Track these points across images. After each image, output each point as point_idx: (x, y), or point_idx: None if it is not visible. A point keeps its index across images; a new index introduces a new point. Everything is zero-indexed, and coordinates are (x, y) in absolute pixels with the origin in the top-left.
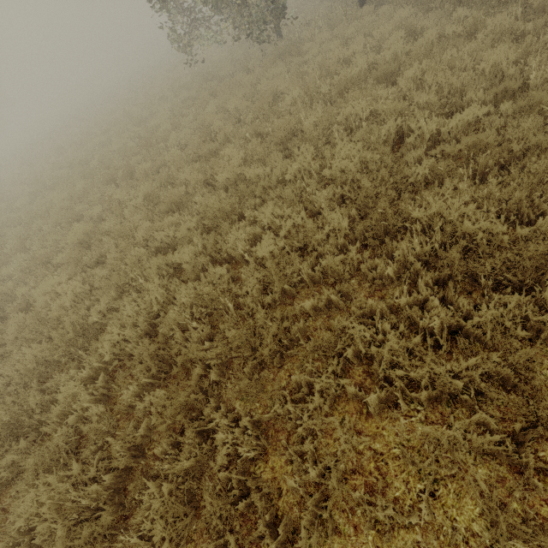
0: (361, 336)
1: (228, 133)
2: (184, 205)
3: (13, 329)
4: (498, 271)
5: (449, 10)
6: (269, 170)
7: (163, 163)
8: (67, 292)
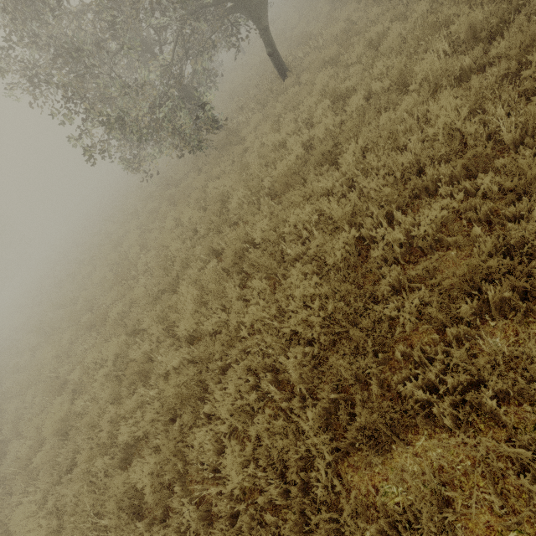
0: None
1: (184, 257)
2: (149, 371)
3: None
4: None
5: (369, 64)
6: (225, 315)
7: (132, 299)
8: None
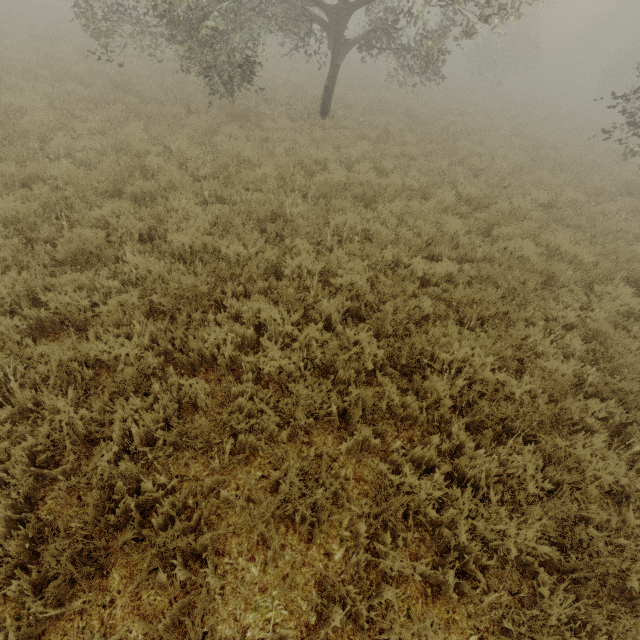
0: (425, 493)
1: (176, 178)
2: (102, 260)
3: None
4: (509, 420)
5: (404, 165)
6: (253, 253)
7: (40, 174)
8: None
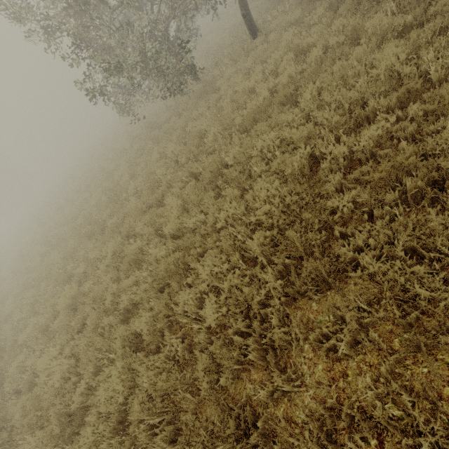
0: None
1: (168, 179)
2: (142, 260)
3: (18, 416)
4: None
5: (328, 23)
6: (203, 216)
7: (125, 214)
8: (55, 373)
